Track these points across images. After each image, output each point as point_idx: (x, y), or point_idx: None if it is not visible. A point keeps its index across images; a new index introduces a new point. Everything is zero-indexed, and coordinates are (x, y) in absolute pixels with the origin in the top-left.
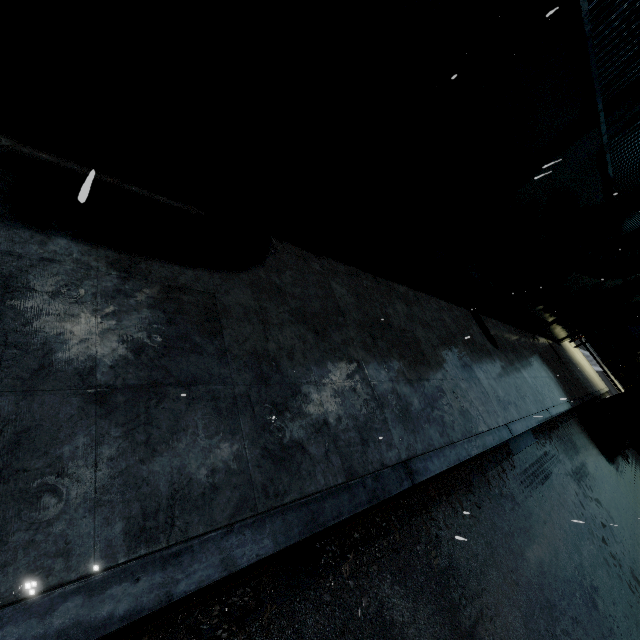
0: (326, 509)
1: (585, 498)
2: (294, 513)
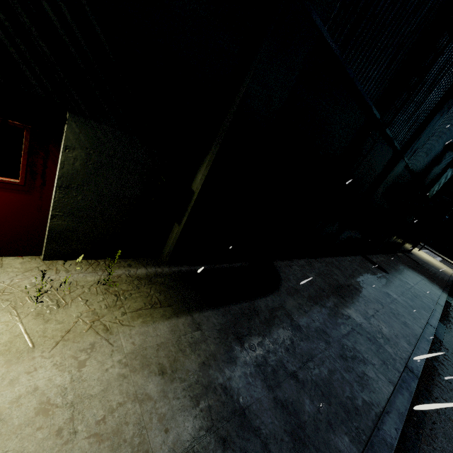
0: (399, 406)
1: None
2: (390, 412)
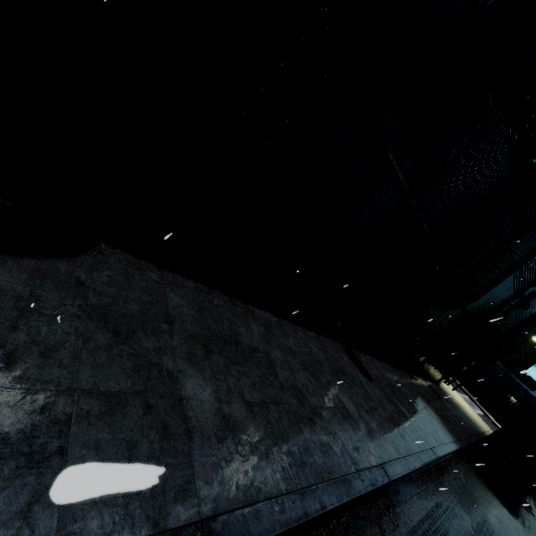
0: None
1: None
2: None
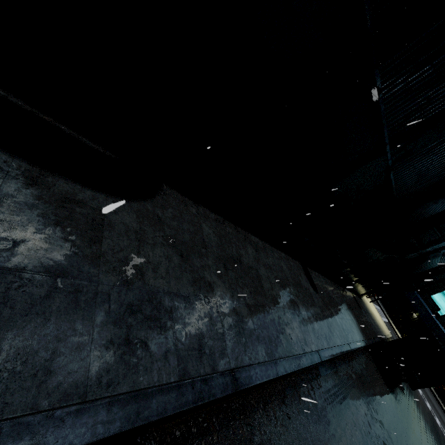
0: (153, 404)
1: (372, 419)
2: (121, 405)
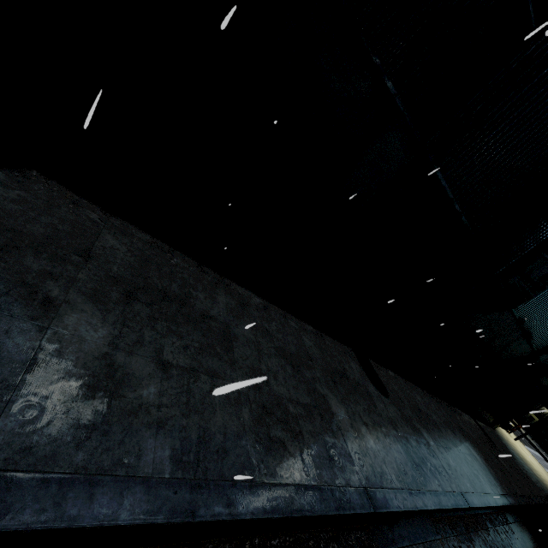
0: None
1: None
2: None
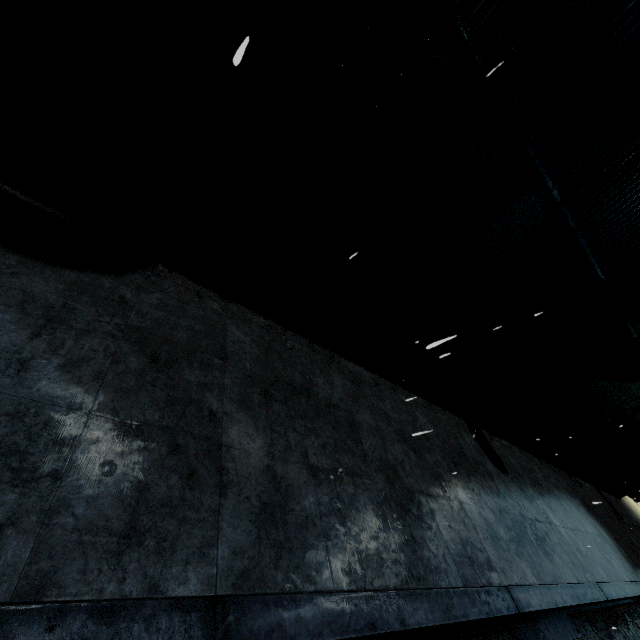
0: None
1: None
2: None
